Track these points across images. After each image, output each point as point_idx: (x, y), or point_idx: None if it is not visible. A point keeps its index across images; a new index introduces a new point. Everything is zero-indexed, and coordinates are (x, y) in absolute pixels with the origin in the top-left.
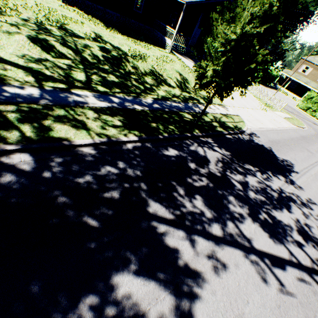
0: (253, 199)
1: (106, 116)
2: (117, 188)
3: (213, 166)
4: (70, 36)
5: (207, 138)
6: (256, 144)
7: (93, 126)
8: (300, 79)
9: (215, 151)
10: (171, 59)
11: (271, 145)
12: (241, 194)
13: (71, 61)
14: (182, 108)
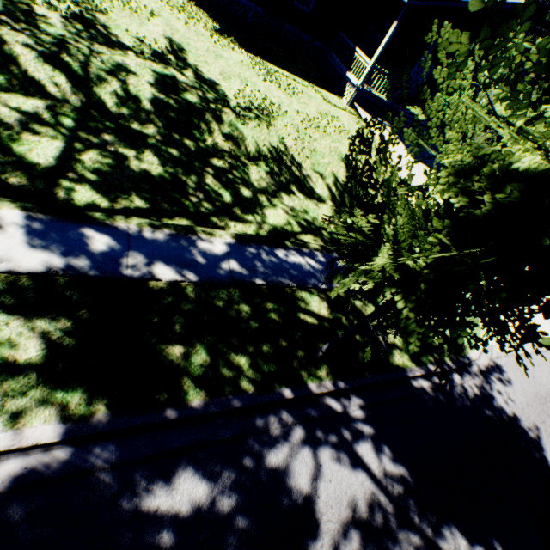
0: None
1: (3, 316)
2: None
3: None
4: (90, 39)
5: (349, 399)
6: (497, 413)
7: None
8: None
9: (356, 466)
10: (341, 126)
11: (540, 417)
12: None
13: (50, 103)
14: (311, 274)
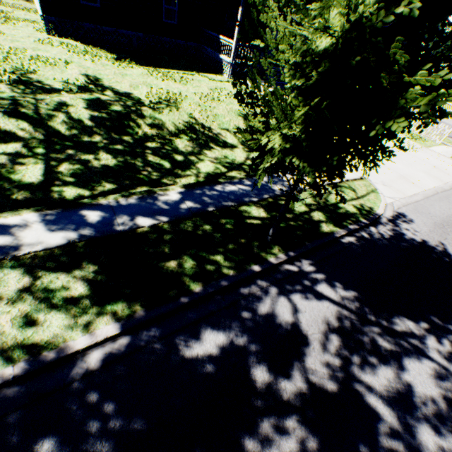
0: None
1: (53, 275)
2: None
3: (316, 355)
4: (33, 93)
5: (300, 262)
6: (409, 243)
7: (0, 325)
8: None
9: (320, 299)
10: (229, 93)
11: (442, 237)
12: (399, 451)
13: (23, 143)
14: (245, 194)
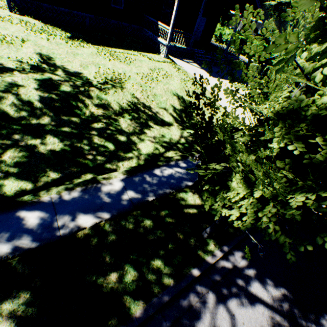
0: None
1: None
2: None
3: None
4: None
5: (233, 256)
6: None
7: None
8: None
9: (255, 303)
10: (165, 73)
11: None
12: None
13: None
14: (181, 178)
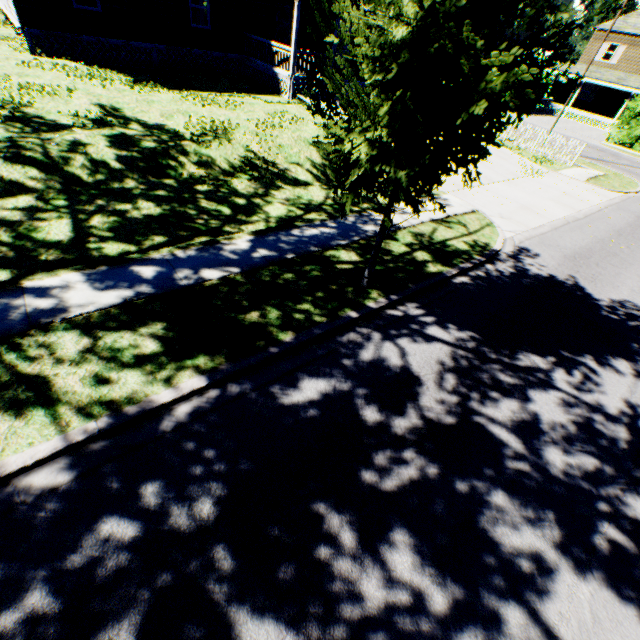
0: (563, 478)
1: (116, 334)
2: (129, 607)
3: (431, 394)
4: (35, 132)
5: (405, 307)
6: (534, 279)
7: (70, 386)
8: (603, 76)
9: (431, 342)
10: (293, 117)
11: (574, 270)
12: (525, 471)
13: (37, 195)
14: (330, 238)
